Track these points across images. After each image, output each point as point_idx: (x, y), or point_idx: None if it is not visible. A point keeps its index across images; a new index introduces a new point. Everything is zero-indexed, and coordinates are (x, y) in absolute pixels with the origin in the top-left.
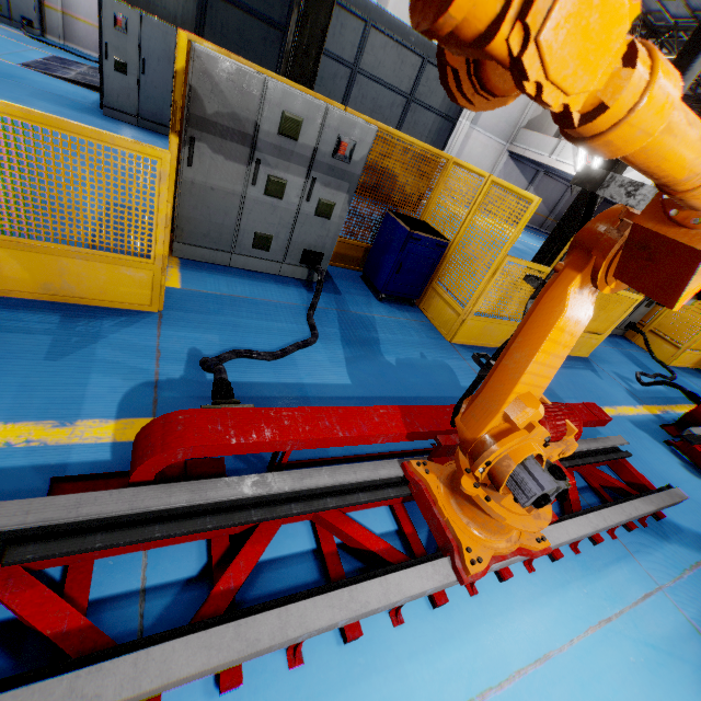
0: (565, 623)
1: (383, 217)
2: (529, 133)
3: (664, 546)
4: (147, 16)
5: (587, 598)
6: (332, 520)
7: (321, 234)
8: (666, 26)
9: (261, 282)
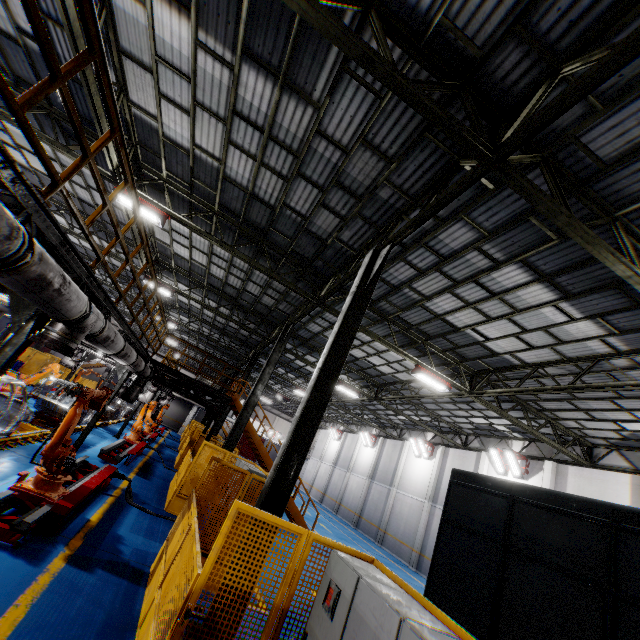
0: None
1: None
2: None
3: None
4: None
5: None
6: None
7: None
8: None
9: None
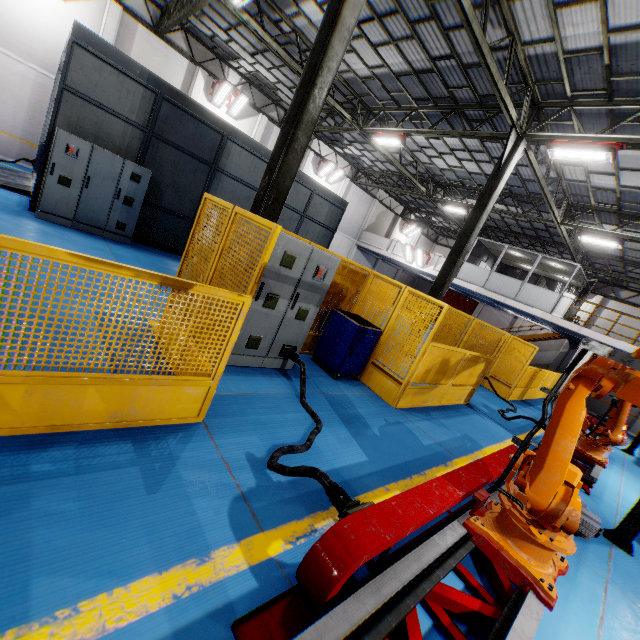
0: (586, 629)
1: (327, 312)
2: (370, 234)
3: (588, 546)
4: (98, 147)
5: (583, 604)
6: (440, 591)
7: (297, 332)
8: (446, 183)
9: (253, 376)
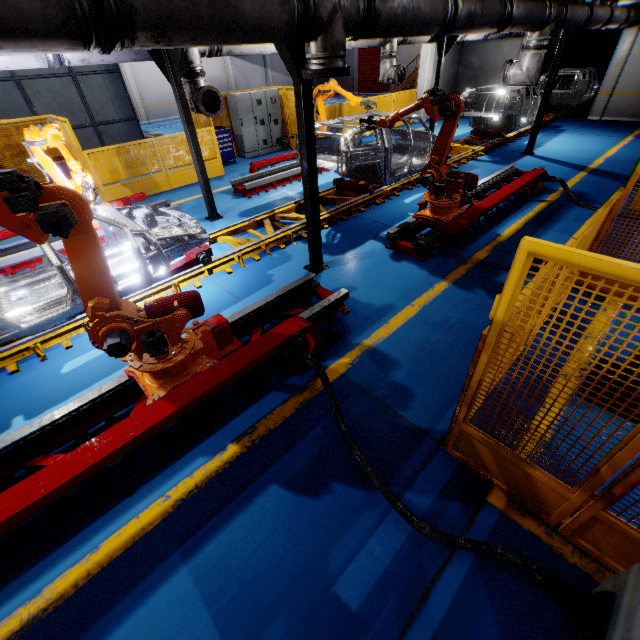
0: None
1: None
2: None
3: None
4: None
5: None
6: None
7: None
8: None
9: None
